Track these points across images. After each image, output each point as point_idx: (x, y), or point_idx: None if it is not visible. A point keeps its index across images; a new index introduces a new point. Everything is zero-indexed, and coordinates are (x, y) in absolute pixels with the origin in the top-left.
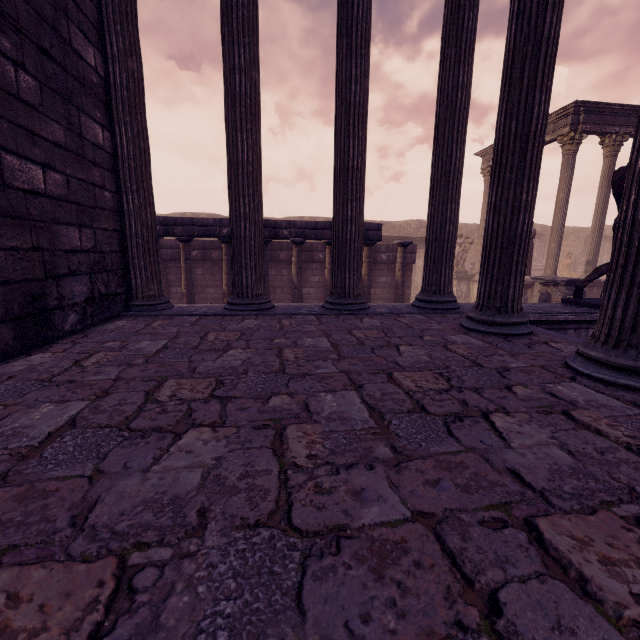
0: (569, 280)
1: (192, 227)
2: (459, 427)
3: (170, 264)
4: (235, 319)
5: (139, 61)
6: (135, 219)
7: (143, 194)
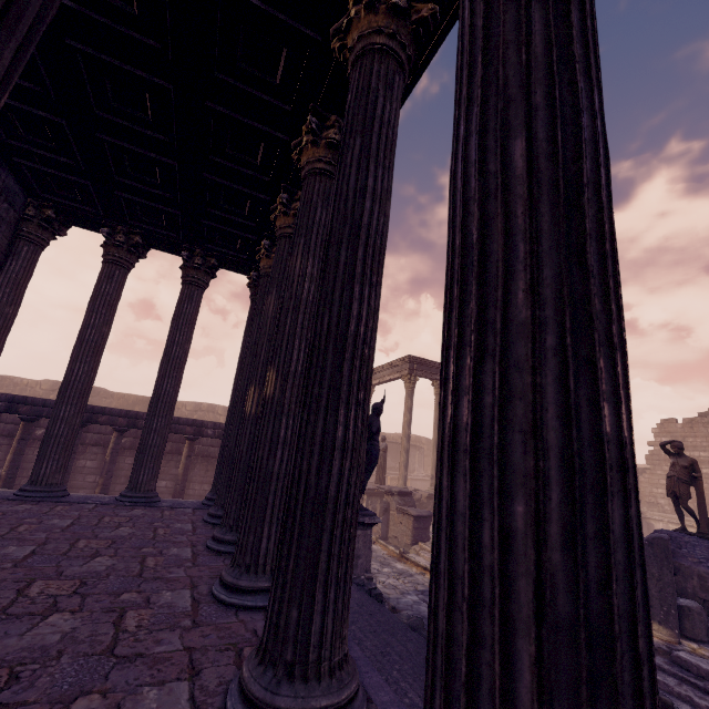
0: (400, 491)
1: (42, 408)
2: (71, 560)
3: (4, 440)
4: (13, 503)
5: (17, 308)
6: None
7: None
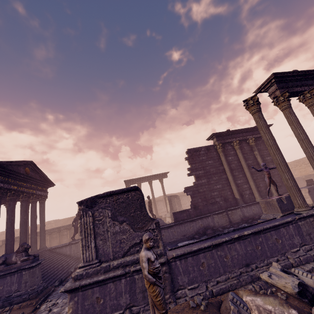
0: None
1: None
2: None
3: None
4: None
5: None
6: None
7: None
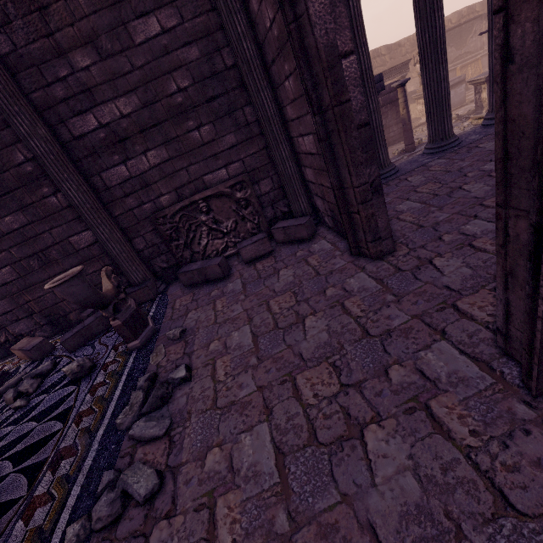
0: None
1: None
2: None
3: None
4: (399, 182)
5: None
6: None
7: None
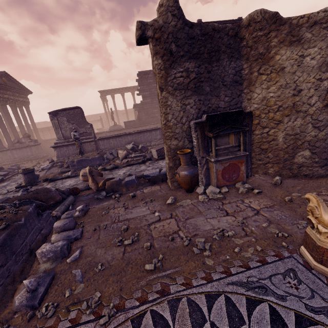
0: (97, 129)
1: (20, 133)
2: None
3: None
4: None
5: None
6: (0, 138)
7: (1, 135)
